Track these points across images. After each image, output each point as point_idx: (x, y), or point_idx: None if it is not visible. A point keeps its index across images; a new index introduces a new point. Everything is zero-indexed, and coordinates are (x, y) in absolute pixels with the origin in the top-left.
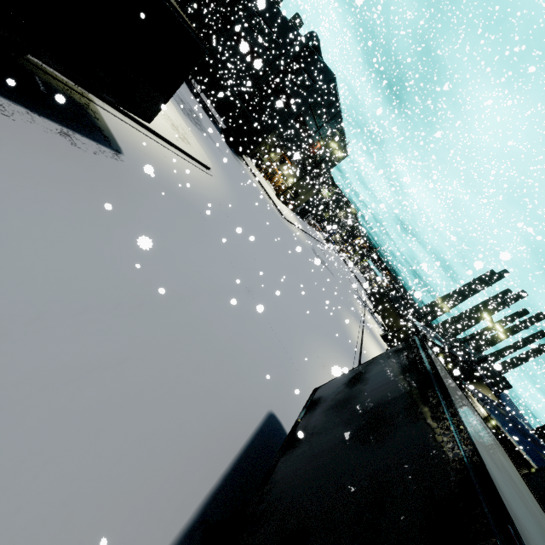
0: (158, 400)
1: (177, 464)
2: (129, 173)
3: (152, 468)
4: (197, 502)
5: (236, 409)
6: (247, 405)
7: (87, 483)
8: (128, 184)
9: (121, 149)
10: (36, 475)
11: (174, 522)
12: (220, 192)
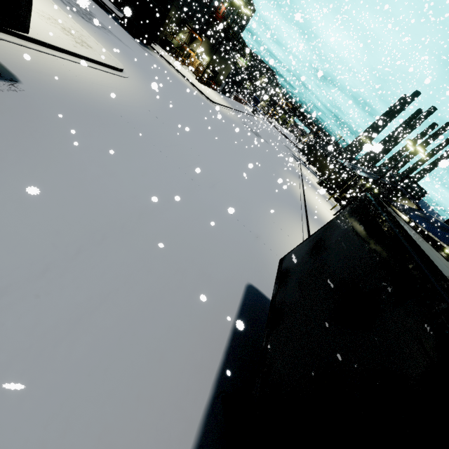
0: (151, 318)
1: (185, 361)
2: (35, 103)
3: (165, 375)
4: (211, 381)
5: (219, 294)
6: (227, 288)
7: (113, 414)
8: (40, 116)
9: (15, 76)
10: (64, 431)
11: (197, 405)
12: (141, 93)
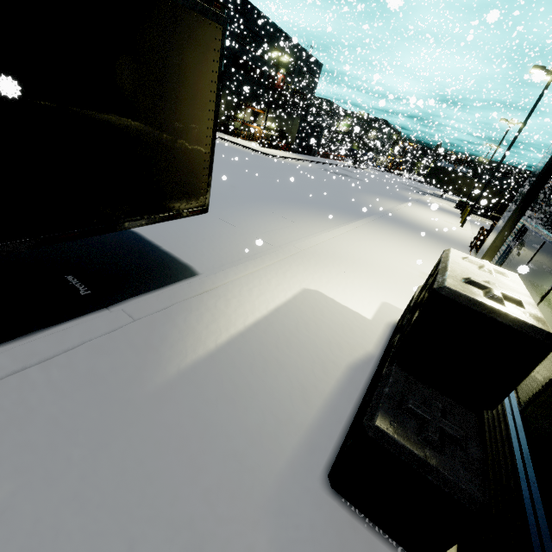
0: None
1: None
2: None
3: None
4: None
5: None
6: None
7: None
8: None
9: None
10: None
11: None
12: None
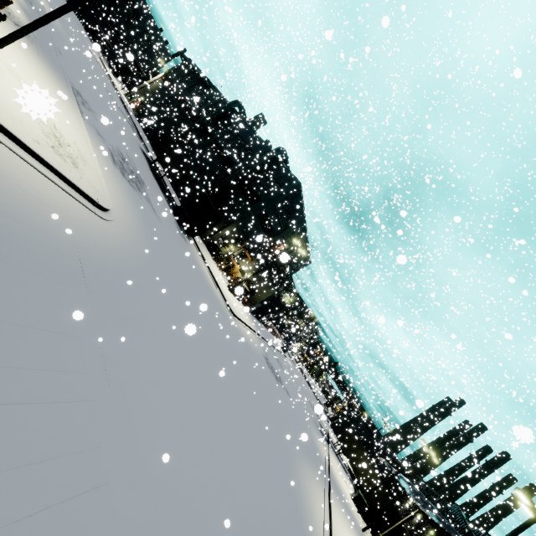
0: None
1: None
2: None
3: None
4: None
5: None
6: None
7: None
8: None
9: None
10: None
11: None
12: (103, 240)
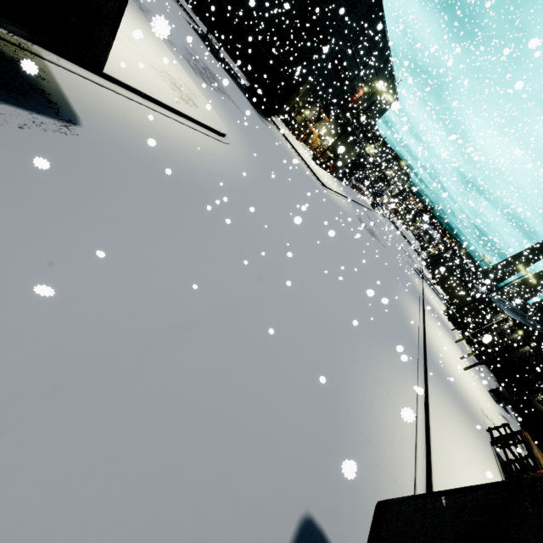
0: None
1: None
2: (84, 152)
3: None
4: None
5: None
6: (261, 526)
7: None
8: (78, 168)
9: (78, 118)
10: None
11: None
12: (238, 163)
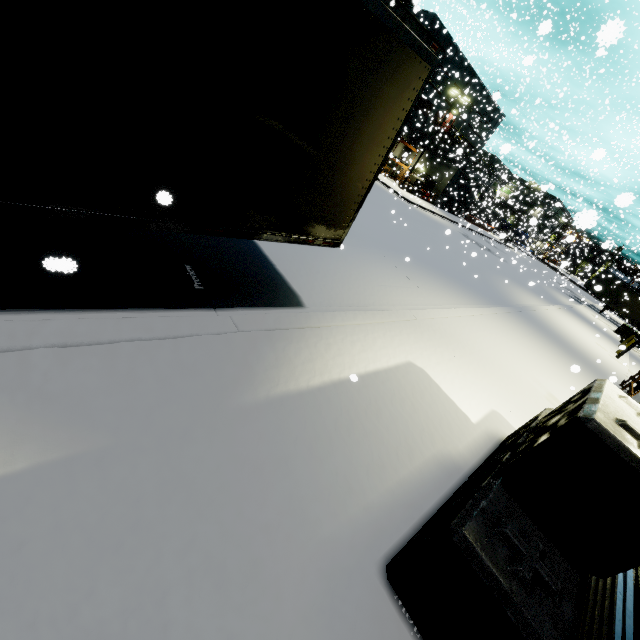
0: None
1: None
2: None
3: None
4: None
5: None
6: None
7: None
8: None
9: None
10: None
11: None
12: None
